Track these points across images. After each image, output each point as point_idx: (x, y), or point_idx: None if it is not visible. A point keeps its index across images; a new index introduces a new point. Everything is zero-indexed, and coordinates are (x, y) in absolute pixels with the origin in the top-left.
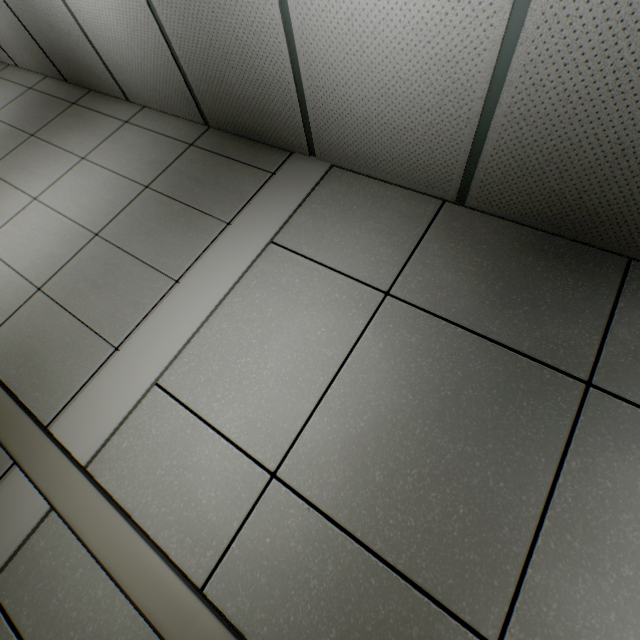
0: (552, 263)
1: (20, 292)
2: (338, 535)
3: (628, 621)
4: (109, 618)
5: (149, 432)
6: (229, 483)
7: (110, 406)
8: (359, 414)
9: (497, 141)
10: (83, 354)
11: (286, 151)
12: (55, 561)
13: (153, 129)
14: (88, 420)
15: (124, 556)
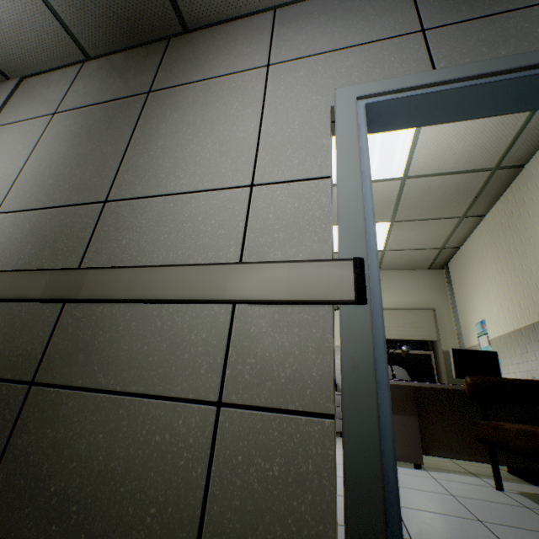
0: (136, 59)
1: None
2: (31, 213)
3: (161, 158)
4: None
5: None
6: None
7: None
8: (41, 166)
9: (55, 0)
10: None
11: None
12: None
13: None
14: None
15: None
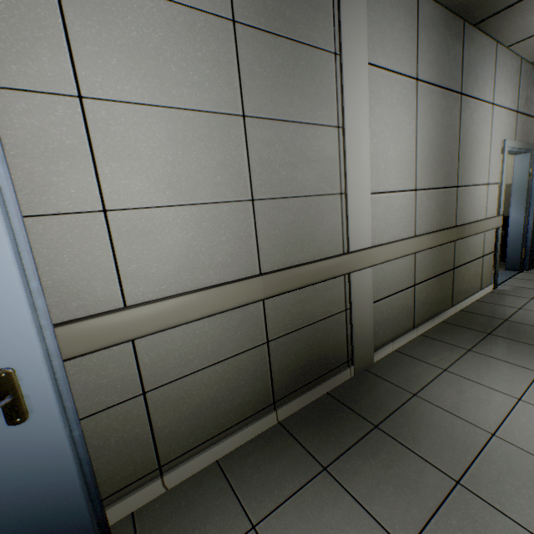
0: (450, 33)
1: (239, 215)
2: (432, 191)
3: (469, 161)
4: (402, 267)
5: (378, 214)
6: (407, 204)
7: (364, 219)
8: (426, 148)
9: None
10: (328, 212)
11: None
12: (381, 276)
13: None
14: (360, 232)
15: (402, 249)
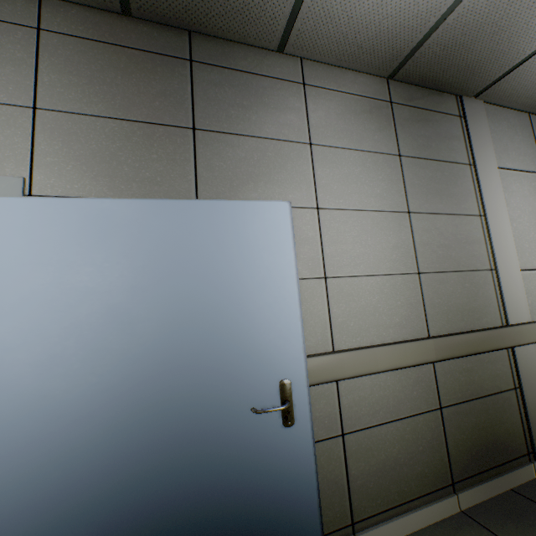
0: None
1: (409, 285)
2: None
3: None
4: None
5: (531, 290)
6: None
7: (517, 293)
8: None
9: None
10: (481, 285)
11: (452, 95)
12: None
13: (341, 89)
14: (517, 306)
15: None
